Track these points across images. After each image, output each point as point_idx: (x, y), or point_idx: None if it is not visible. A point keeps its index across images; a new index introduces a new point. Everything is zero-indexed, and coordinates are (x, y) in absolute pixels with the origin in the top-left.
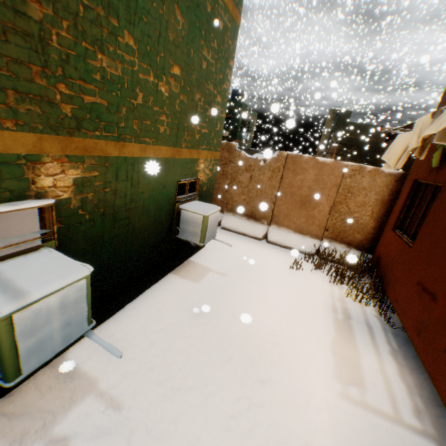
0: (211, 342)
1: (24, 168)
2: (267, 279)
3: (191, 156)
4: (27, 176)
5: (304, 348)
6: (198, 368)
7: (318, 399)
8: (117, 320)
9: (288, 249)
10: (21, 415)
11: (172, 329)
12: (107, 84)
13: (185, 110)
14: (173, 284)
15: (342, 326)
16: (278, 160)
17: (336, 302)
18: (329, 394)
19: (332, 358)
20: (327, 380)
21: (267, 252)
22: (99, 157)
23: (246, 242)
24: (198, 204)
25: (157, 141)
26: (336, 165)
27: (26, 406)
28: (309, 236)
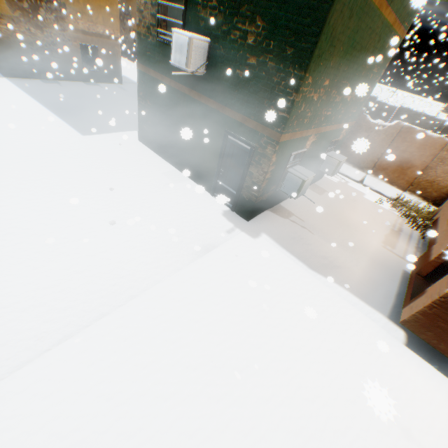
0: (330, 217)
1: (307, 139)
2: (359, 203)
3: (342, 126)
4: (306, 142)
5: (371, 231)
6: (326, 222)
7: (372, 243)
8: (292, 199)
9: (375, 193)
10: (279, 213)
11: (314, 208)
12: (334, 106)
13: (351, 104)
14: (310, 192)
15: (394, 232)
16: (393, 128)
17: (397, 224)
18: (377, 244)
19: (384, 238)
20: (378, 241)
21: (361, 191)
22: (319, 133)
23: (347, 182)
24: (335, 153)
25: (335, 122)
26: (439, 140)
27: (278, 211)
28: (395, 187)
